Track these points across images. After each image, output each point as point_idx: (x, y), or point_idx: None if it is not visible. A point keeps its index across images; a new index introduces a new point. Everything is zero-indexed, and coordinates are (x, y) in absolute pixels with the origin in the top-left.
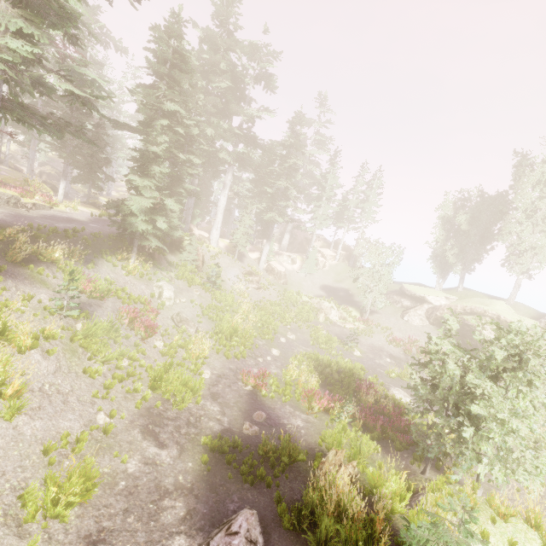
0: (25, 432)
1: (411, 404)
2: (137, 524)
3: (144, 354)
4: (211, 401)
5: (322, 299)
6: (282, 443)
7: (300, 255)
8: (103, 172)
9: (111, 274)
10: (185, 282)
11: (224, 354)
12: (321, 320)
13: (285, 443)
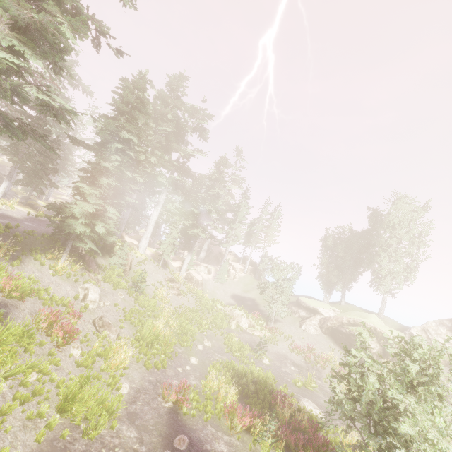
0: None
1: (324, 418)
2: None
3: (57, 365)
4: (127, 424)
5: (234, 307)
6: None
7: (215, 266)
8: (49, 179)
9: (36, 272)
10: (111, 285)
11: (145, 364)
12: (233, 327)
13: None
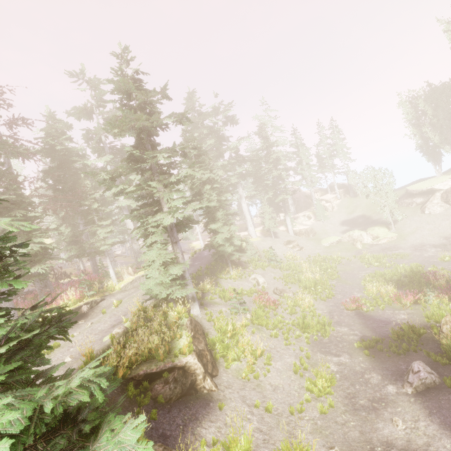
0: (278, 368)
1: None
2: (362, 387)
3: (283, 318)
4: (338, 327)
5: (350, 232)
6: (404, 328)
7: (310, 210)
8: None
9: (228, 284)
10: (260, 269)
11: (321, 299)
12: (359, 247)
13: (406, 327)
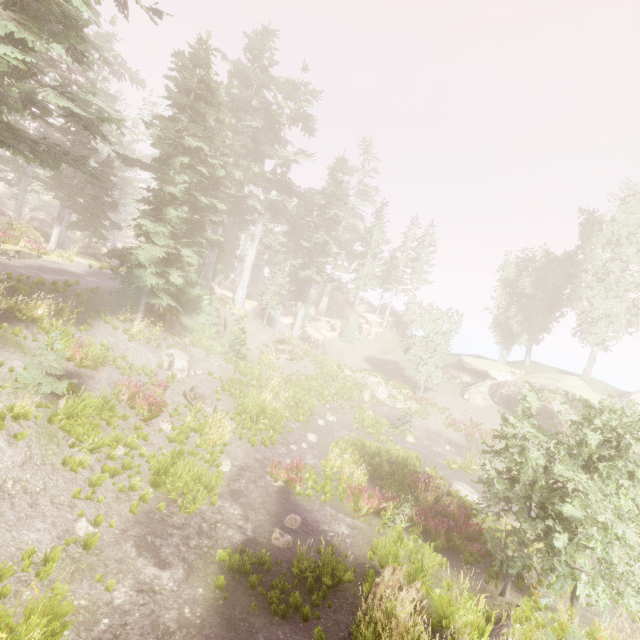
0: None
1: (480, 503)
2: None
3: (146, 440)
4: (230, 501)
5: (368, 373)
6: (323, 557)
7: (341, 321)
8: (108, 218)
9: (109, 338)
10: (202, 351)
11: (249, 440)
12: (366, 398)
13: (326, 557)
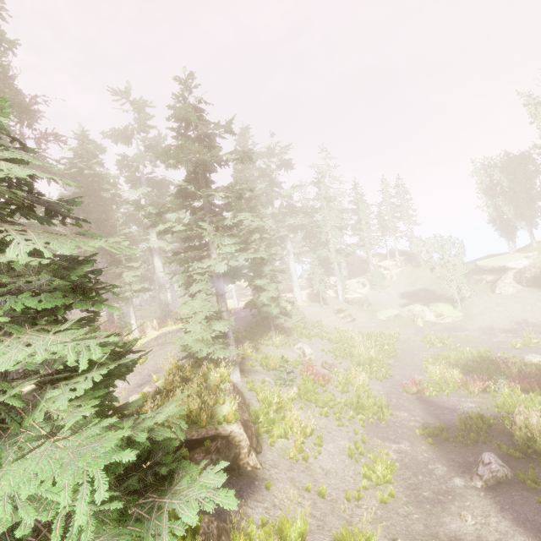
0: (330, 450)
1: None
2: (426, 478)
3: (333, 395)
4: (397, 411)
5: (411, 307)
6: (473, 417)
7: (365, 277)
8: None
9: (269, 352)
10: (306, 338)
11: (377, 378)
12: (420, 325)
13: (474, 416)
